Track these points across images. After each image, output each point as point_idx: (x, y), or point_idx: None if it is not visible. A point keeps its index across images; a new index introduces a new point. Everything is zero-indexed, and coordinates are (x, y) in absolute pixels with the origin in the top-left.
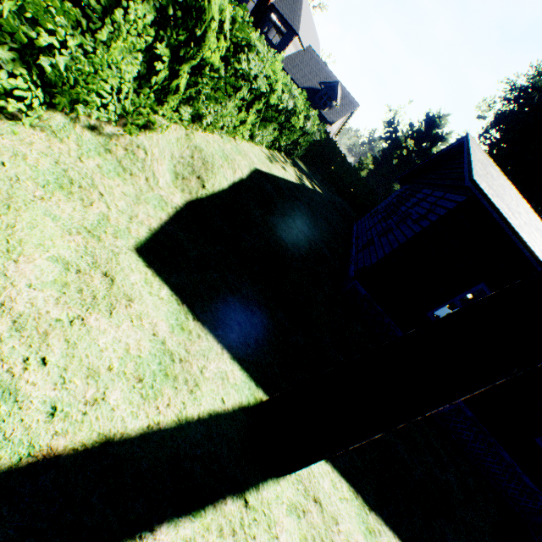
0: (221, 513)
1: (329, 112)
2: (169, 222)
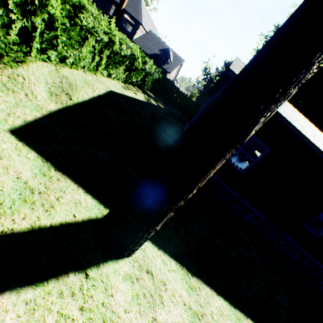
0: (63, 283)
1: (167, 66)
2: (43, 118)
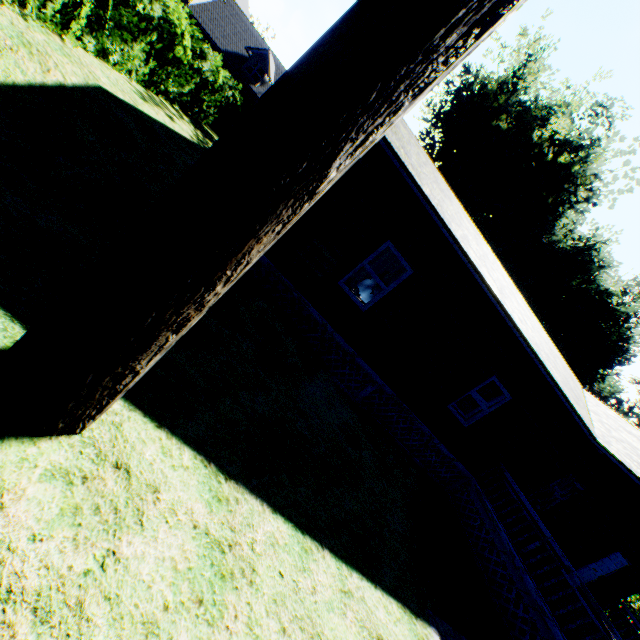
0: None
1: (261, 89)
2: None
